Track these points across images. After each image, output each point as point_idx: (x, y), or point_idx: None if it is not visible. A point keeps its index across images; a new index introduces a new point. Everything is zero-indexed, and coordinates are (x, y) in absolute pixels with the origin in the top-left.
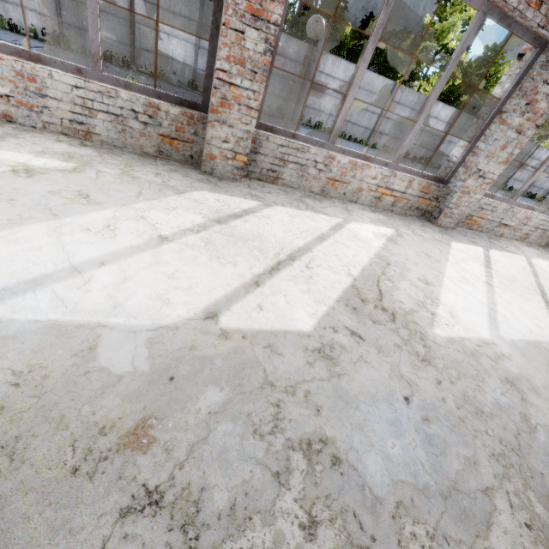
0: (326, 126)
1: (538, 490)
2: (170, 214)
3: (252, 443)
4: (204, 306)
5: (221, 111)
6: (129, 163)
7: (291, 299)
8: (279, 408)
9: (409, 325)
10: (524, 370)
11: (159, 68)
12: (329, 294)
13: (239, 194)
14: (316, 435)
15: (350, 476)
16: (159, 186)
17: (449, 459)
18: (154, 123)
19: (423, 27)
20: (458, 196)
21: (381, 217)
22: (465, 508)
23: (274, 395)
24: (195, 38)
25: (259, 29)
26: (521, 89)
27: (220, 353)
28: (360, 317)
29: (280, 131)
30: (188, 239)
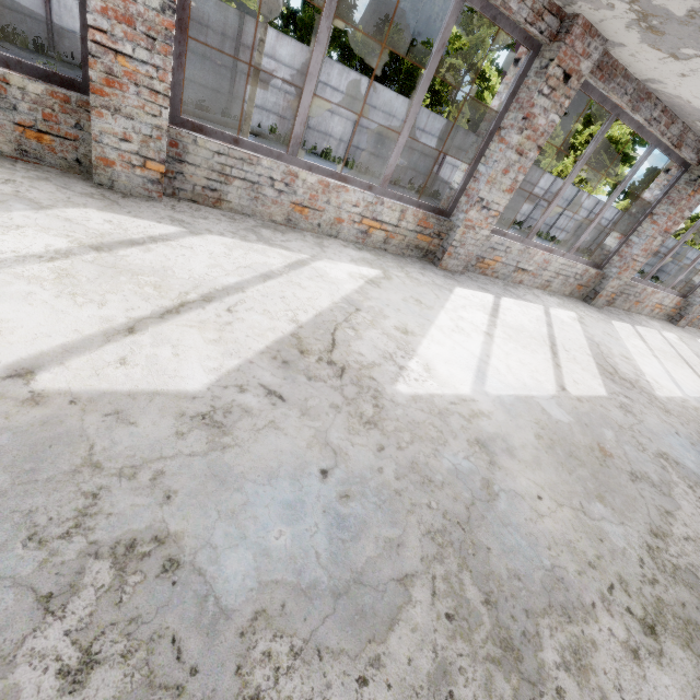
0: (337, 155)
1: (477, 569)
2: (7, 233)
3: (18, 554)
4: (13, 360)
5: (110, 93)
6: None
7: (183, 351)
8: (95, 499)
9: (362, 381)
10: (503, 428)
11: None
12: (252, 344)
13: (152, 216)
14: (149, 532)
15: (188, 585)
16: (3, 196)
17: (363, 544)
18: (4, 106)
19: (449, 40)
20: (462, 232)
21: (368, 256)
22: (364, 606)
23: (94, 480)
24: None
25: None
26: (518, 101)
27: (12, 426)
28: (290, 373)
29: (214, 133)
30: (26, 269)
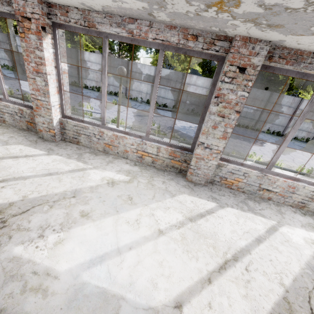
0: None
1: None
2: None
3: None
4: None
5: (38, 111)
6: (7, 132)
7: None
8: None
9: (1, 237)
10: (41, 312)
11: (136, 96)
12: None
13: (42, 148)
14: None
15: None
16: (0, 141)
17: None
18: (23, 116)
19: None
20: (195, 161)
21: (134, 169)
22: None
23: None
24: (152, 82)
25: (40, 76)
26: (216, 88)
27: None
28: None
29: (75, 119)
30: None
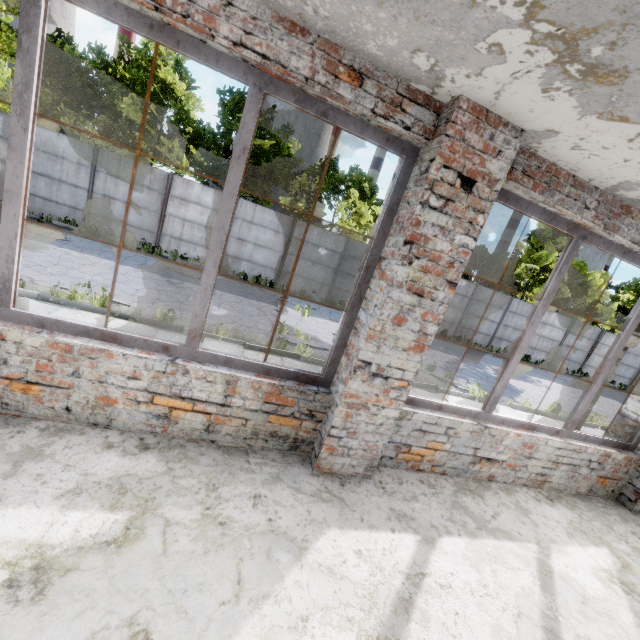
0: (448, 333)
1: None
2: None
3: None
4: None
5: None
6: (601, 520)
7: None
8: None
9: None
10: None
11: (299, 286)
12: None
13: None
14: None
15: None
16: None
17: None
18: (599, 468)
19: (517, 250)
20: None
21: None
22: None
23: None
24: (336, 264)
25: None
26: None
27: None
28: None
29: None
30: None
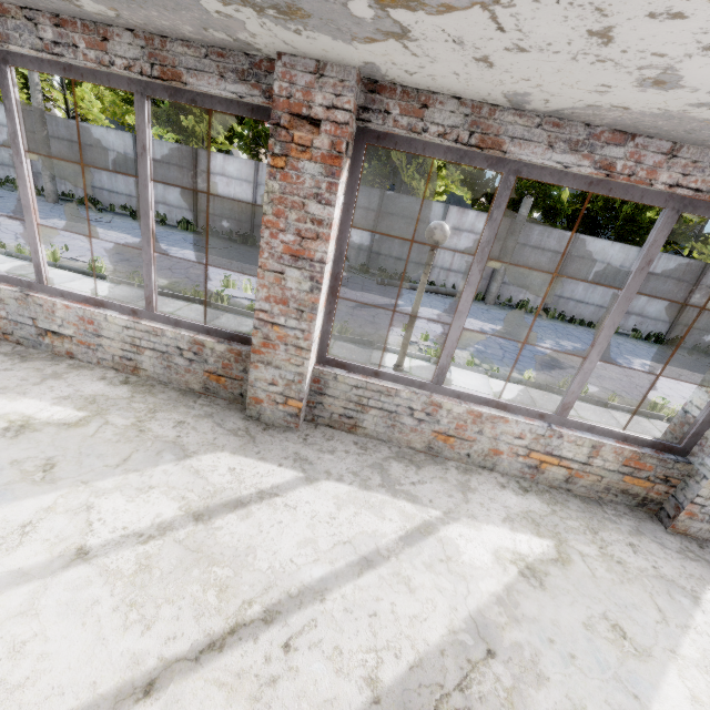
0: (535, 305)
1: None
2: (135, 499)
3: None
4: None
5: (265, 352)
6: (158, 406)
7: None
8: None
9: None
10: None
11: None
12: None
13: (277, 456)
14: None
15: None
16: (163, 445)
17: None
18: (200, 360)
19: None
20: None
21: (535, 506)
22: None
23: None
24: (372, 225)
25: (302, 268)
26: None
27: None
28: None
29: (356, 368)
30: (117, 557)
